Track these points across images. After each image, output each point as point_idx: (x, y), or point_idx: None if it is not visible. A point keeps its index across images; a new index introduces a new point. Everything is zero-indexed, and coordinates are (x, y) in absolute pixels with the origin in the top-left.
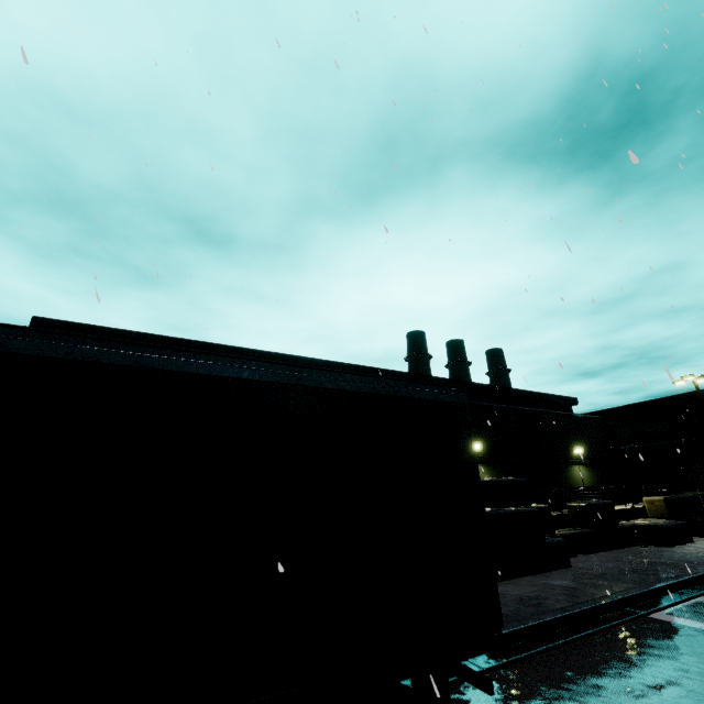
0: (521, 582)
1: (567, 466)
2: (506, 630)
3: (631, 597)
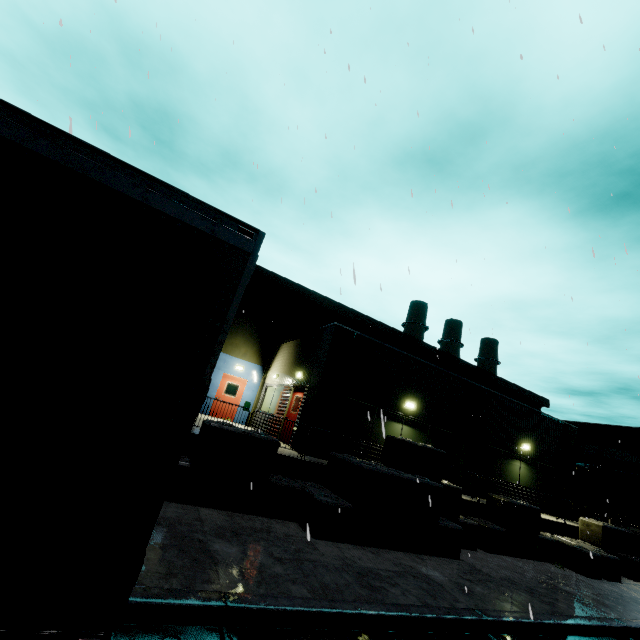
0: (387, 555)
1: (506, 458)
2: (301, 608)
3: (501, 623)
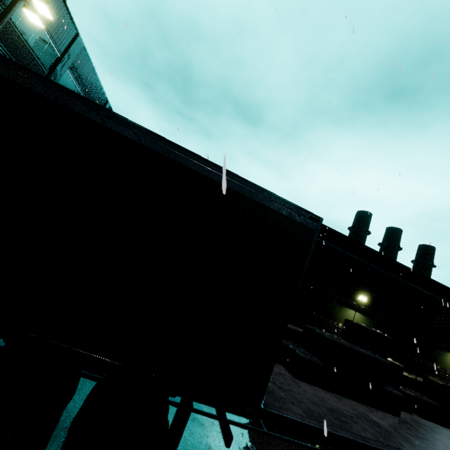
0: (346, 401)
1: (442, 350)
2: (302, 420)
3: None
